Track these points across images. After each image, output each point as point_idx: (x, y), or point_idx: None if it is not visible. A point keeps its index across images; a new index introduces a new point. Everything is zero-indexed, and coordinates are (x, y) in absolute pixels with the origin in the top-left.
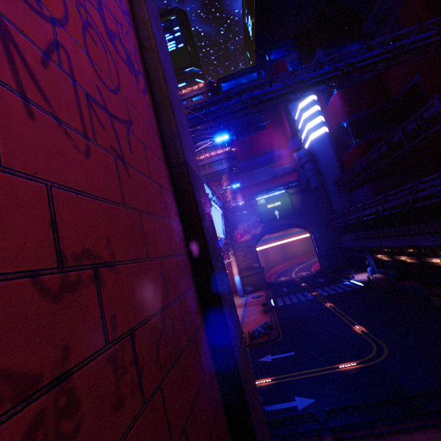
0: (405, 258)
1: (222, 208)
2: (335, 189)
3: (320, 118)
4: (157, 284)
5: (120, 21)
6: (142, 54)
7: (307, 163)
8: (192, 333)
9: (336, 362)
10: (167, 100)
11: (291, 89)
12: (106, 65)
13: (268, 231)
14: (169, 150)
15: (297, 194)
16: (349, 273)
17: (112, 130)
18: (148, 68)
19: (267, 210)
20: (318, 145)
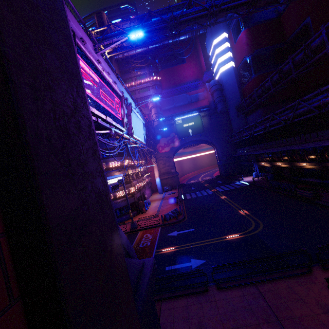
0: (281, 164)
1: (146, 122)
2: (236, 113)
3: (229, 53)
4: None
5: None
6: None
7: (216, 91)
8: None
9: (224, 234)
10: None
11: (207, 13)
12: None
13: (183, 146)
14: None
15: (206, 117)
16: (239, 177)
17: None
18: None
19: (183, 128)
20: (225, 77)
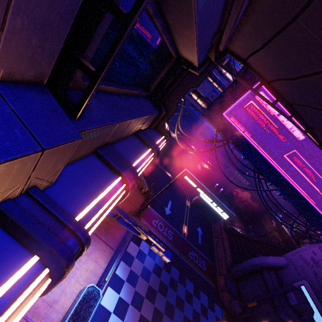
0: None
1: None
2: None
3: None
4: None
5: None
6: None
7: None
8: None
9: (185, 202)
10: None
11: None
12: None
13: None
14: None
15: None
16: None
17: None
18: None
19: None
20: None
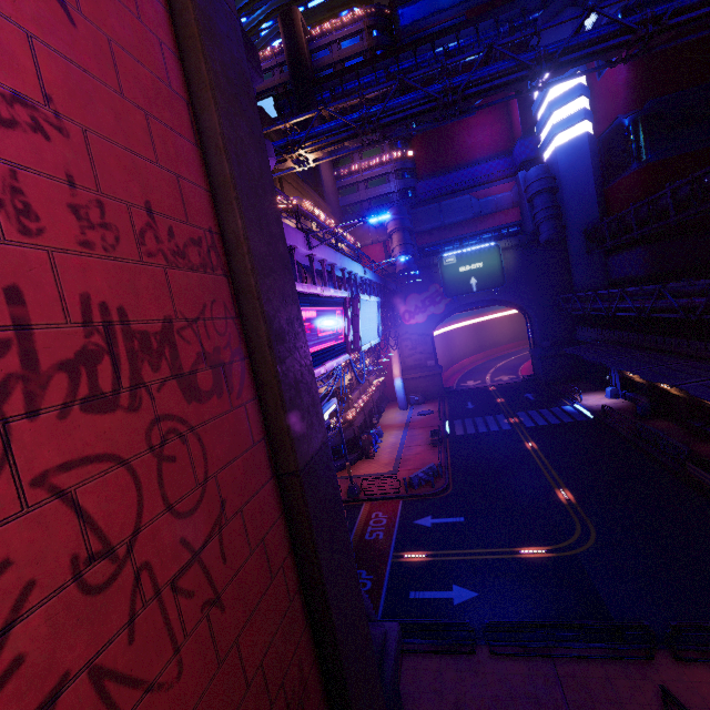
0: (669, 388)
1: (381, 282)
2: (583, 245)
3: (581, 101)
4: (257, 706)
5: (202, 302)
6: (237, 298)
7: (540, 195)
8: (298, 701)
9: (519, 543)
10: (273, 379)
11: (526, 74)
12: (189, 468)
13: (455, 310)
14: (276, 452)
15: (513, 251)
16: (575, 390)
17: (202, 575)
18: (246, 323)
19: (457, 276)
20: (566, 159)
